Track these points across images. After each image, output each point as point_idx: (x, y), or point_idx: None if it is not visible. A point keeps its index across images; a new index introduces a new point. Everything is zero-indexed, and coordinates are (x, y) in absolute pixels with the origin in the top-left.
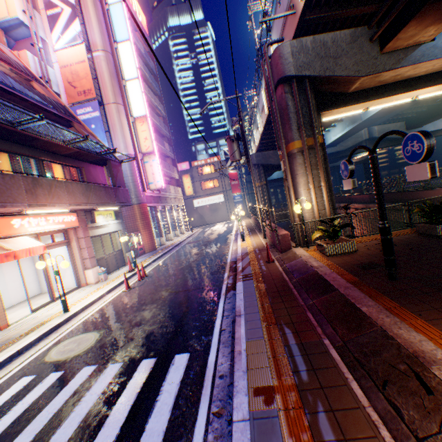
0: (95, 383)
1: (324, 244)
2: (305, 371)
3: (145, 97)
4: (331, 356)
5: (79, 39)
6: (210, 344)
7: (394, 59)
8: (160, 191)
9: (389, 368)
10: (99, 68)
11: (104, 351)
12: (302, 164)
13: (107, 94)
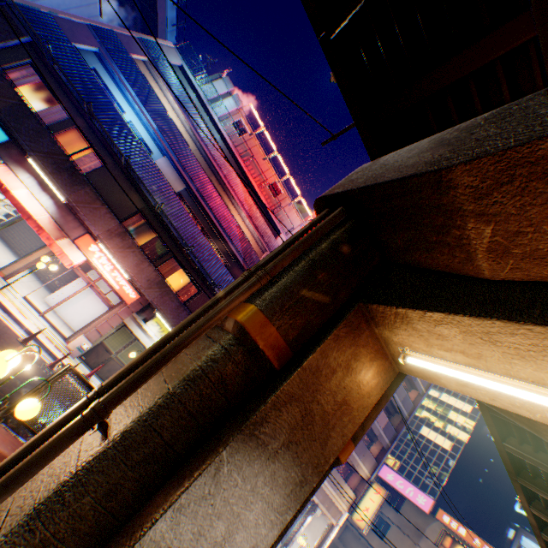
0: None
1: None
2: None
3: None
4: None
5: None
6: None
7: None
8: None
9: None
10: None
11: None
12: None
13: None
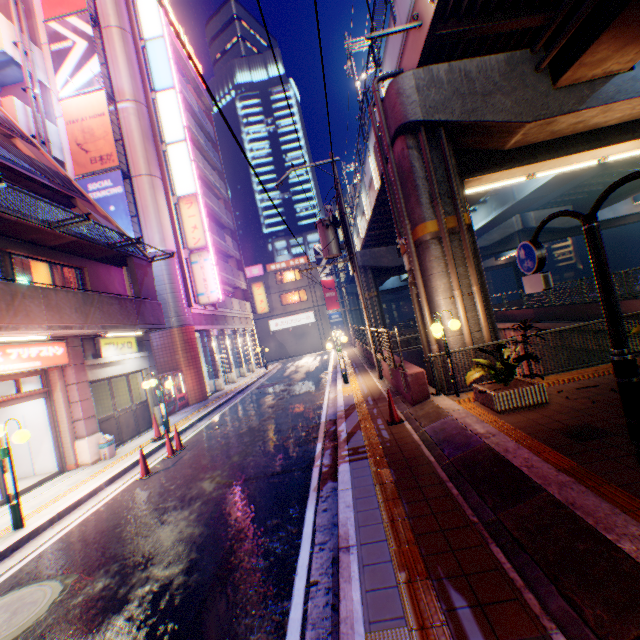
0: None
1: (490, 390)
2: None
3: (197, 171)
4: None
5: (98, 84)
6: (286, 627)
7: (574, 97)
8: (216, 307)
9: None
10: (126, 125)
11: (56, 639)
12: (439, 257)
13: (137, 161)
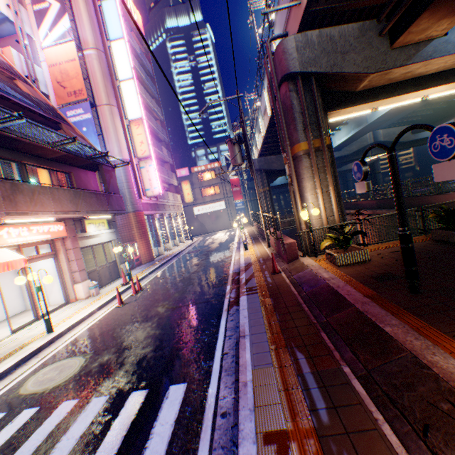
0: (74, 423)
1: (334, 253)
2: (325, 410)
3: (141, 99)
4: (354, 388)
5: (69, 36)
6: (211, 371)
7: (404, 55)
8: (158, 198)
9: (428, 407)
10: (90, 67)
11: (88, 380)
12: (308, 167)
13: (99, 95)
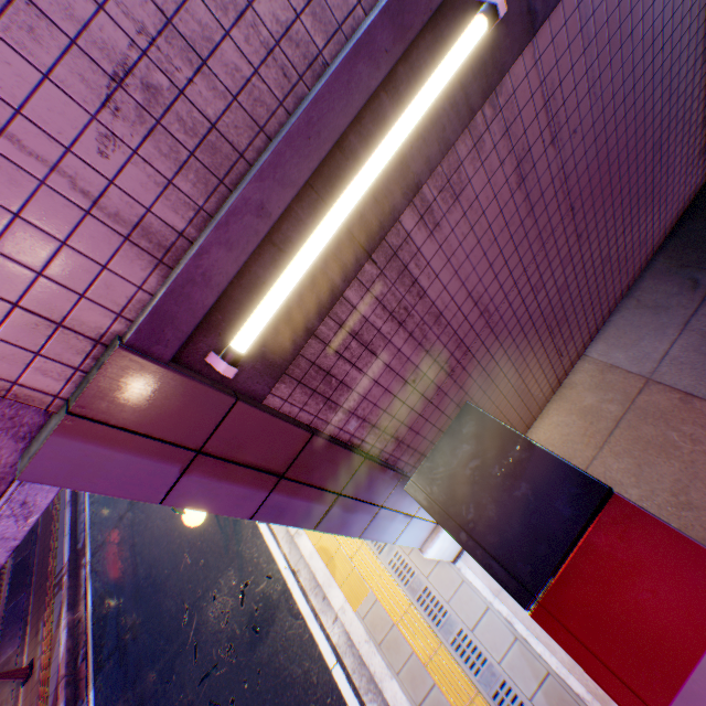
0: None
1: None
2: None
3: None
4: None
5: None
6: None
7: None
8: None
9: None
10: None
11: None
12: None
13: None
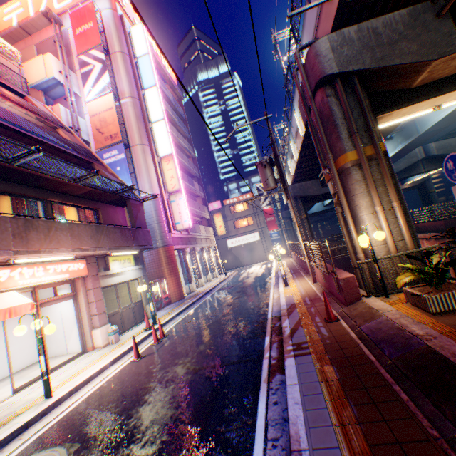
0: None
1: (422, 292)
2: None
3: (173, 139)
4: None
5: (108, 89)
6: None
7: None
8: (188, 232)
9: None
10: (126, 113)
11: None
12: (360, 180)
13: (133, 136)
